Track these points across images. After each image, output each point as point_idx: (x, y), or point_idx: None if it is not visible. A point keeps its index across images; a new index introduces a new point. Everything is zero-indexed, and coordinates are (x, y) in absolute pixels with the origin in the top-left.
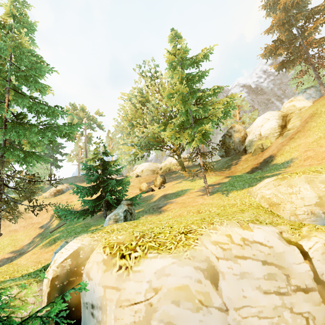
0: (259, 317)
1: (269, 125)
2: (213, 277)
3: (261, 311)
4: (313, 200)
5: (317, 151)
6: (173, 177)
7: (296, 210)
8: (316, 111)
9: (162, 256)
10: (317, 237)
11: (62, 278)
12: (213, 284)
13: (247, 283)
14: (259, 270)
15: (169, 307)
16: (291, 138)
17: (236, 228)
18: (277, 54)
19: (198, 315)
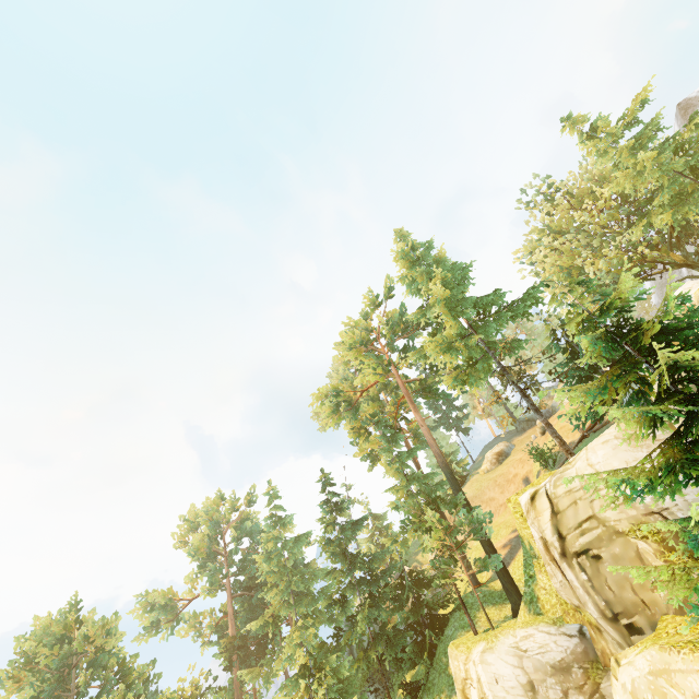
0: None
1: None
2: None
3: None
4: None
5: None
6: None
7: None
8: None
9: None
10: None
11: None
12: None
13: None
14: None
15: None
16: None
17: None
18: None
19: None
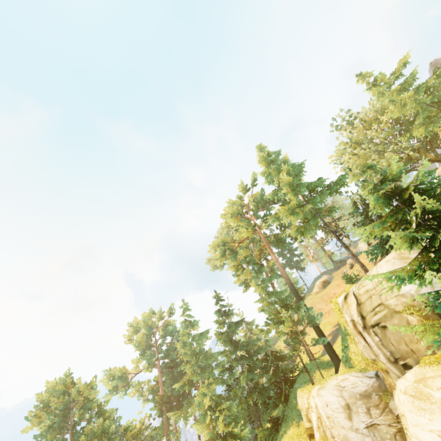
0: None
1: None
2: None
3: None
4: None
5: None
6: None
7: None
8: None
9: None
10: None
11: None
12: None
13: None
14: None
15: None
16: None
17: None
18: None
19: None
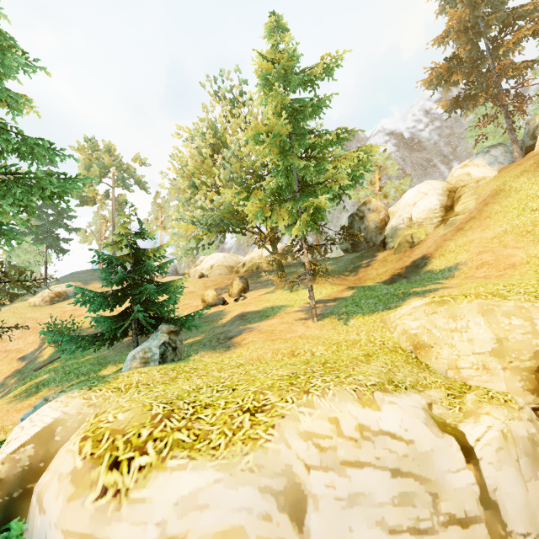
0: None
1: (426, 203)
2: (295, 507)
3: None
4: (488, 346)
5: (498, 254)
6: (263, 282)
7: (459, 361)
8: (502, 187)
9: (196, 466)
10: (490, 416)
11: (11, 484)
12: (294, 521)
13: (359, 514)
14: (385, 488)
15: None
16: (460, 229)
17: (350, 403)
18: (449, 82)
19: None
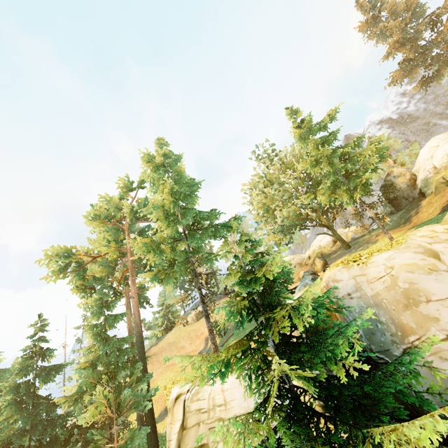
0: None
1: (441, 152)
2: (431, 255)
3: None
4: None
5: None
6: (335, 257)
7: None
8: None
9: (384, 252)
10: None
11: None
12: (434, 258)
13: None
14: None
15: (406, 274)
16: None
17: (436, 226)
18: (410, 75)
19: (431, 276)
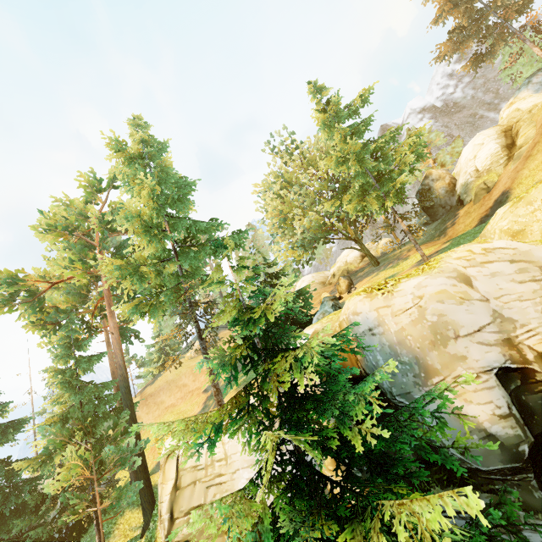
0: (520, 301)
1: (486, 151)
2: (465, 281)
3: (521, 296)
4: None
5: None
6: (362, 276)
7: None
8: None
9: (414, 278)
10: None
11: None
12: (468, 285)
13: (499, 279)
14: (509, 268)
15: (436, 305)
16: (528, 157)
17: (474, 245)
18: (461, 49)
19: (463, 306)
